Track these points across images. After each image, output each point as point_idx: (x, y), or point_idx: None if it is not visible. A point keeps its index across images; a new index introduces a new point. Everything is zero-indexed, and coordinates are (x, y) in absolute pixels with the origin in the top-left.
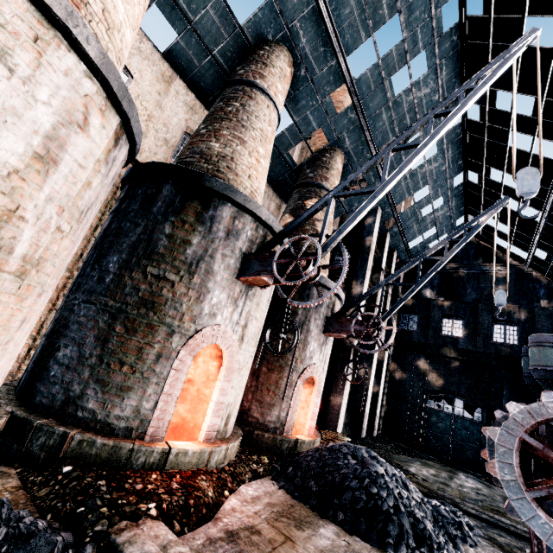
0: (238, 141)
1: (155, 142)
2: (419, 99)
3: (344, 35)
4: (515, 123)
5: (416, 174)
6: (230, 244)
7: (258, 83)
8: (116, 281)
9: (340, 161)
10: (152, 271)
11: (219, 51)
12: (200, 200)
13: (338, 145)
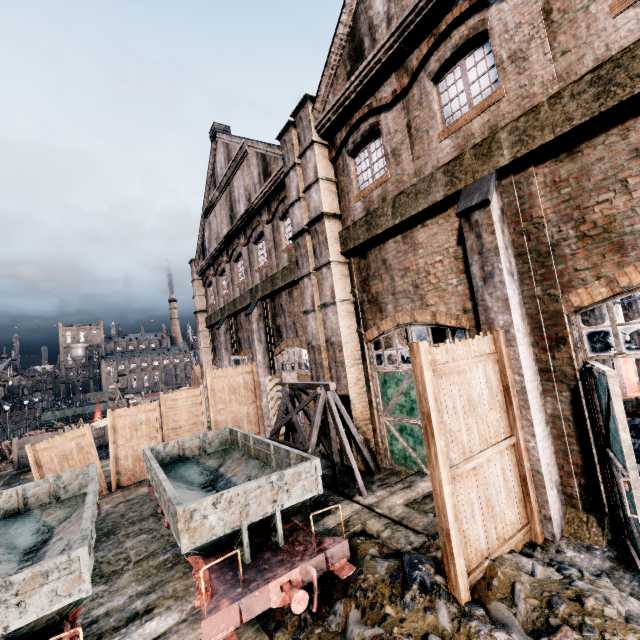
0: None
1: None
2: None
3: None
4: None
5: None
6: None
7: None
8: None
9: None
10: None
11: None
12: None
13: None
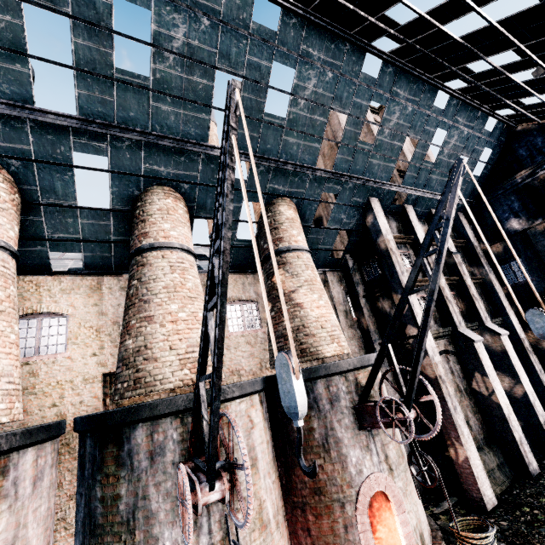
0: (146, 321)
1: (114, 344)
2: (313, 95)
3: (189, 133)
4: (256, 255)
5: (382, 141)
6: (159, 467)
7: (145, 244)
8: None
9: (286, 207)
10: None
11: (115, 234)
12: (112, 441)
13: (273, 197)
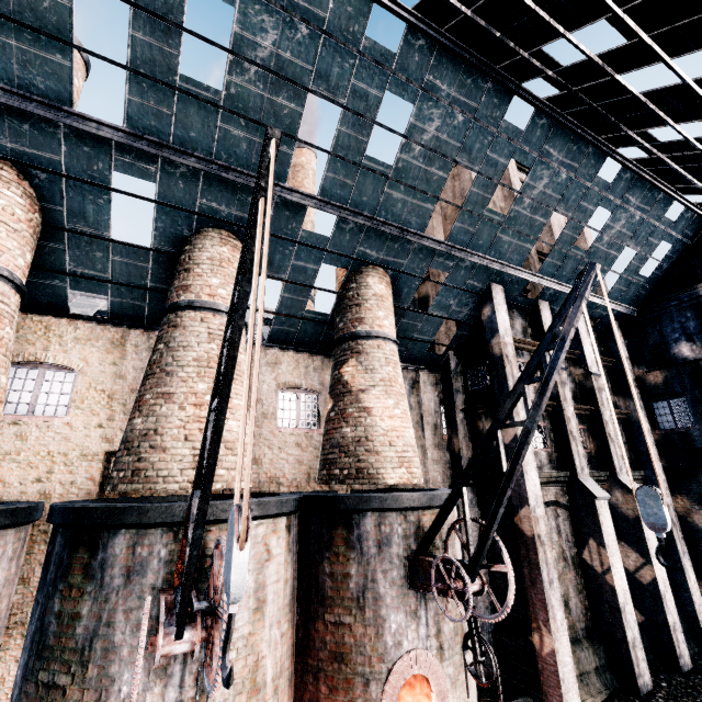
0: (163, 399)
1: (127, 416)
2: (433, 141)
3: None
4: (246, 365)
5: (518, 213)
6: (134, 589)
7: (183, 300)
8: (18, 699)
9: (376, 280)
10: (43, 678)
11: (152, 280)
12: (86, 544)
13: (362, 264)
